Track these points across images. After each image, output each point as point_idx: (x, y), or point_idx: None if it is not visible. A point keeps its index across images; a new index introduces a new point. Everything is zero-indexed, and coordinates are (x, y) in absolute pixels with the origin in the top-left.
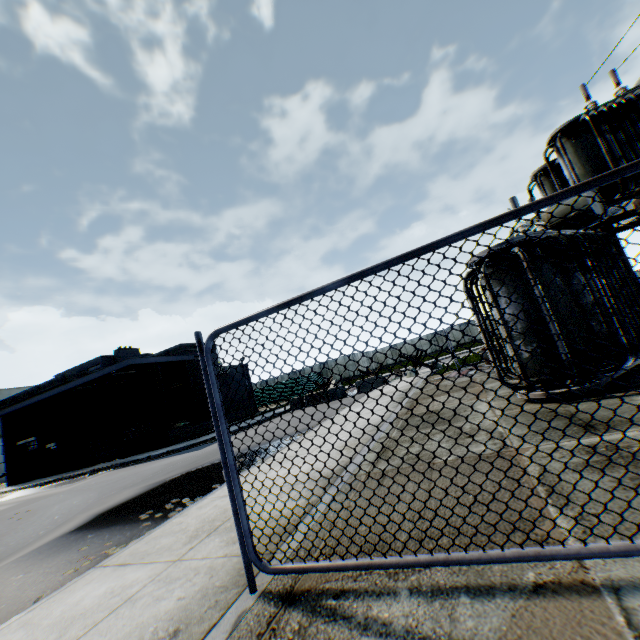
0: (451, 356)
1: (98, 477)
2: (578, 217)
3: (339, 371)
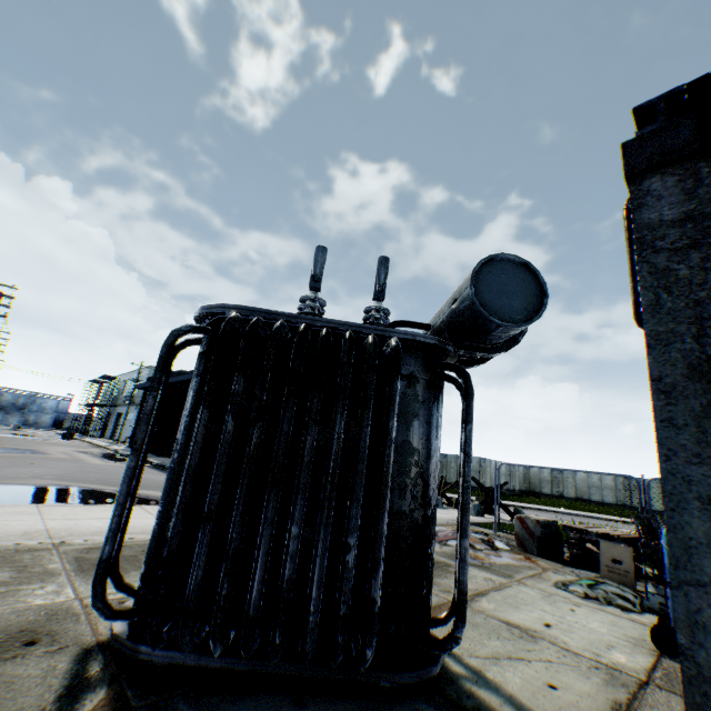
0: (615, 520)
1: (124, 465)
2: (463, 310)
3: (457, 472)
